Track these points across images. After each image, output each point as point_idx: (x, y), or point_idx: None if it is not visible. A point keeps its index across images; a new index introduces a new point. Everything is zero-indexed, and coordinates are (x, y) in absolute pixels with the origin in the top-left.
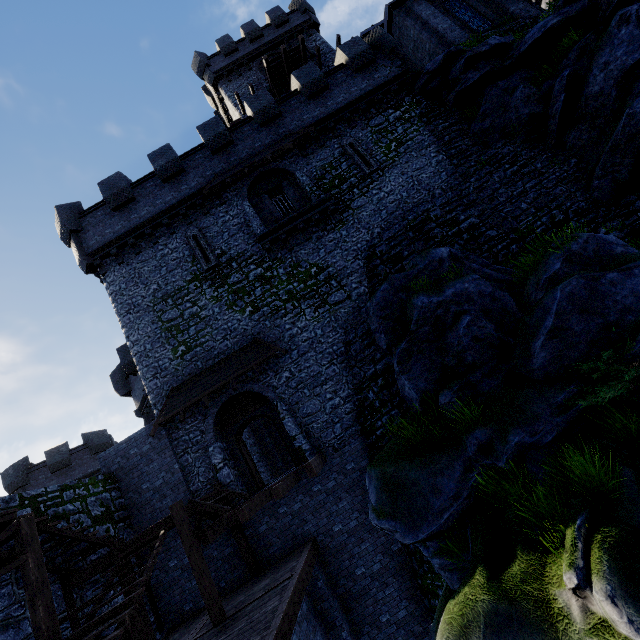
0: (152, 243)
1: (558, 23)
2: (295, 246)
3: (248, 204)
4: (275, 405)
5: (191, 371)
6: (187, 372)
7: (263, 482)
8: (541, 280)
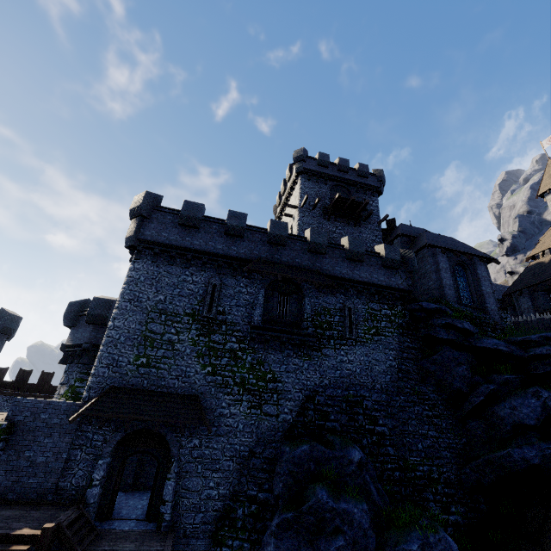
0: (185, 266)
1: (505, 351)
2: (270, 348)
3: (263, 293)
4: (171, 462)
5: (136, 383)
6: (132, 382)
7: (113, 511)
8: (400, 545)
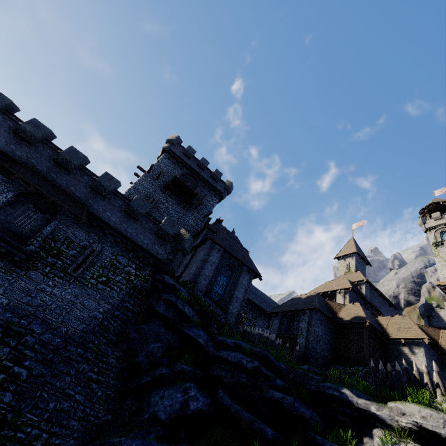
0: None
1: (202, 344)
2: None
3: (9, 195)
4: None
5: None
6: None
7: None
8: None
